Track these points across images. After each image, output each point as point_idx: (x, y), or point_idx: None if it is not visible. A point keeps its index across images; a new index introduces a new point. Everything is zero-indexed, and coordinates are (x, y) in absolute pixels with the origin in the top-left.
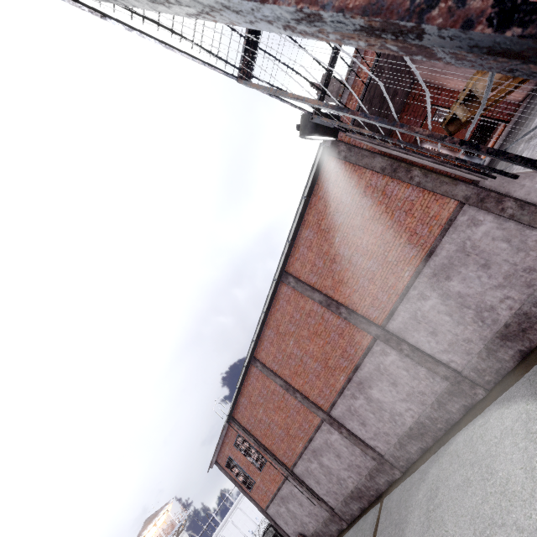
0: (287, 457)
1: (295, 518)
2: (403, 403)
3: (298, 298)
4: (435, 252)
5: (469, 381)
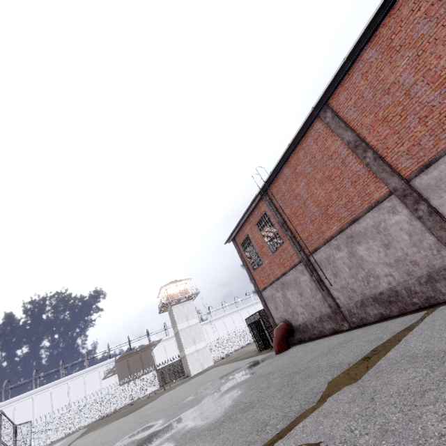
0: (309, 241)
1: (288, 305)
2: None
3: None
4: None
5: None
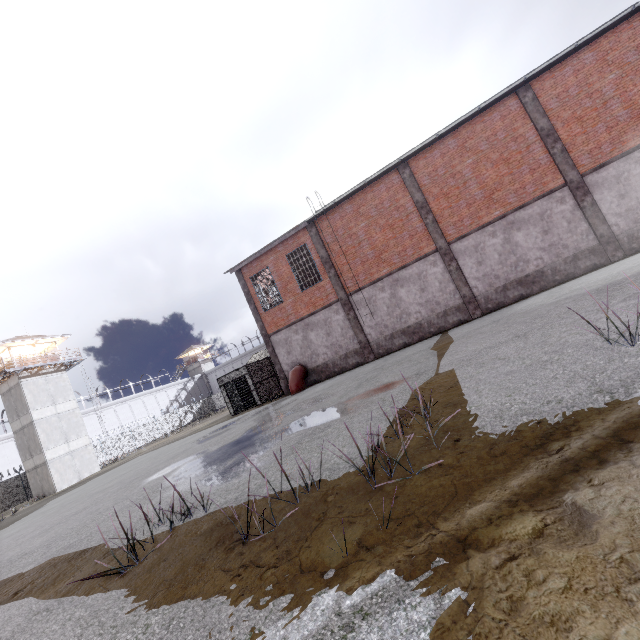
0: (354, 281)
1: (308, 347)
2: (539, 251)
3: (518, 118)
4: None
5: (618, 244)
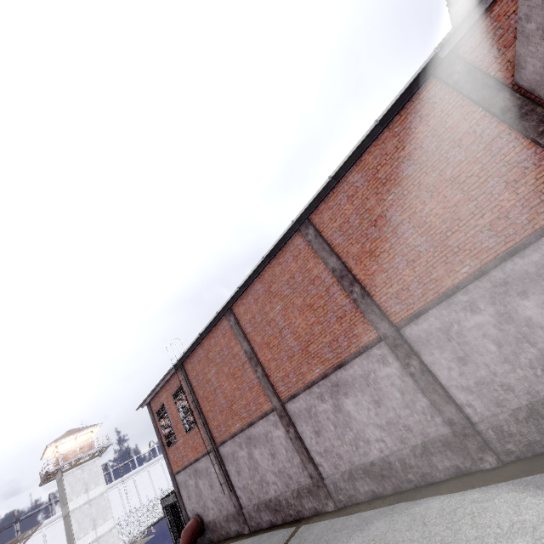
0: (219, 431)
1: (200, 497)
2: (377, 429)
3: (309, 257)
4: (522, 251)
5: (481, 439)
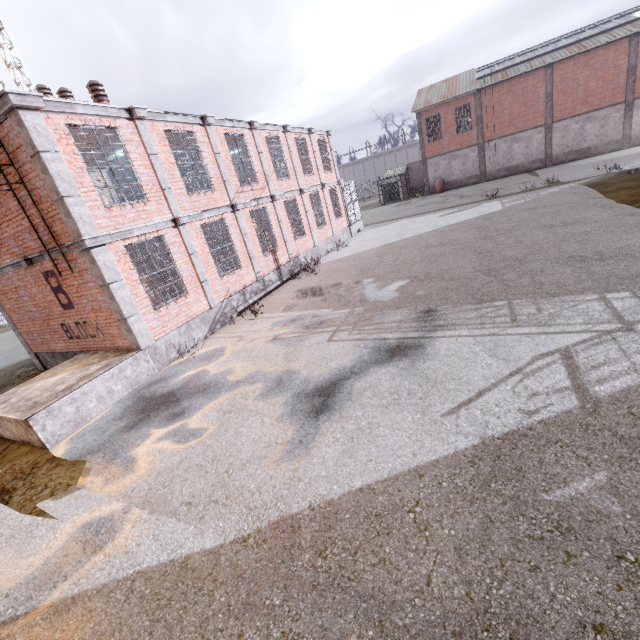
0: (491, 134)
1: (449, 170)
2: (594, 137)
3: (623, 53)
4: None
5: (630, 140)
